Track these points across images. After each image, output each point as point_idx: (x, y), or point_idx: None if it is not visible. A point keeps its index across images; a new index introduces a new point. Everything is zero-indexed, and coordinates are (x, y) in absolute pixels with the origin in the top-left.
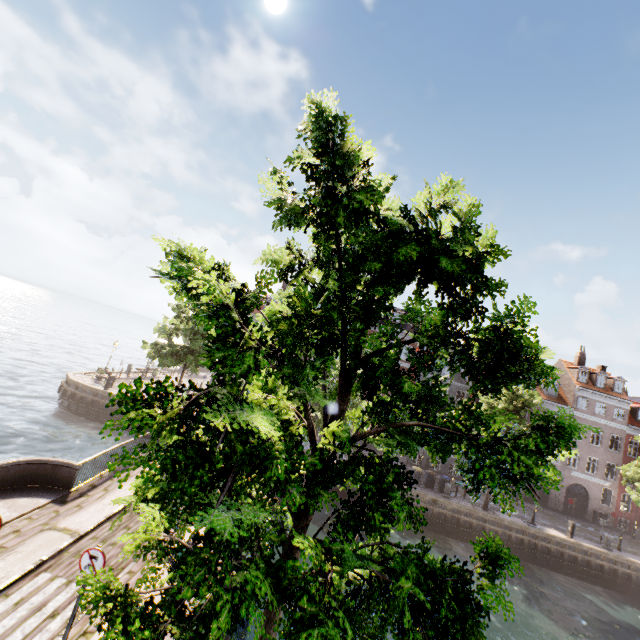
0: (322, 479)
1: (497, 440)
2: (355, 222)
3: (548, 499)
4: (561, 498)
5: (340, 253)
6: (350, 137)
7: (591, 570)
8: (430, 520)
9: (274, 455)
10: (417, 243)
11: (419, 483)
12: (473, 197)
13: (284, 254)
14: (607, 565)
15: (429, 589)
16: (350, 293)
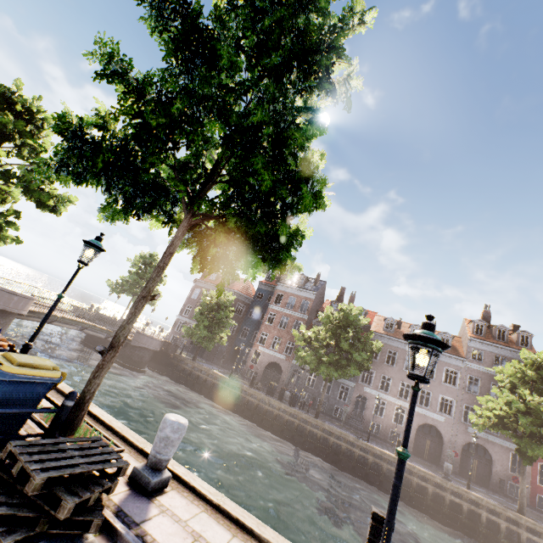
0: None
1: None
2: None
3: (441, 456)
4: (456, 457)
5: None
6: None
7: (412, 491)
8: (259, 415)
9: None
10: None
11: (276, 399)
12: None
13: None
14: (431, 488)
15: None
16: None
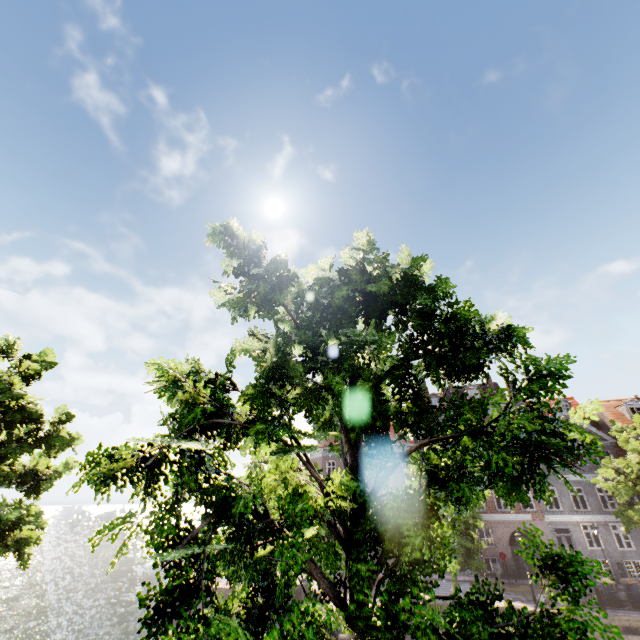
0: (354, 549)
1: (493, 420)
2: (280, 288)
3: None
4: None
5: (296, 322)
6: (240, 234)
7: None
8: None
9: (241, 496)
10: (345, 284)
11: (623, 605)
12: (363, 232)
13: (254, 342)
14: None
15: (483, 632)
16: (317, 350)
